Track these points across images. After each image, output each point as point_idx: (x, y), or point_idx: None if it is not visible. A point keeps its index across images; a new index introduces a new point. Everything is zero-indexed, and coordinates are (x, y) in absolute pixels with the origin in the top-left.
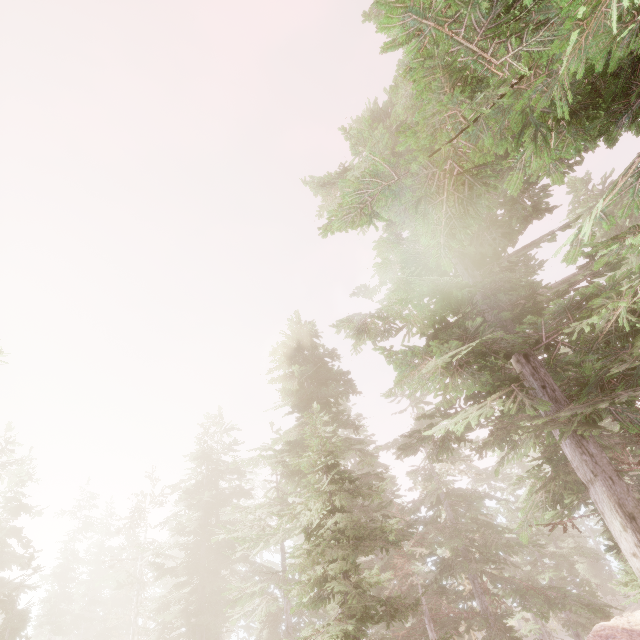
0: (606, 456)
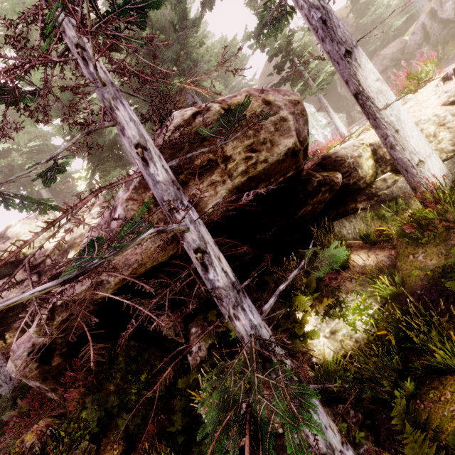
0: None
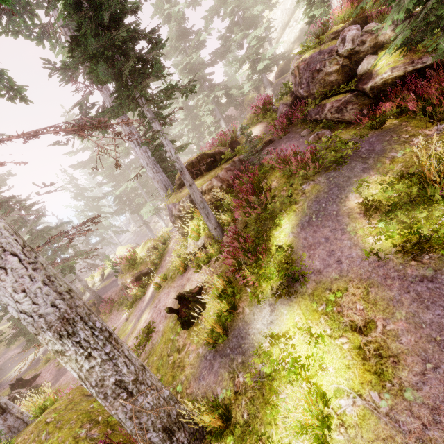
0: (222, 116)
